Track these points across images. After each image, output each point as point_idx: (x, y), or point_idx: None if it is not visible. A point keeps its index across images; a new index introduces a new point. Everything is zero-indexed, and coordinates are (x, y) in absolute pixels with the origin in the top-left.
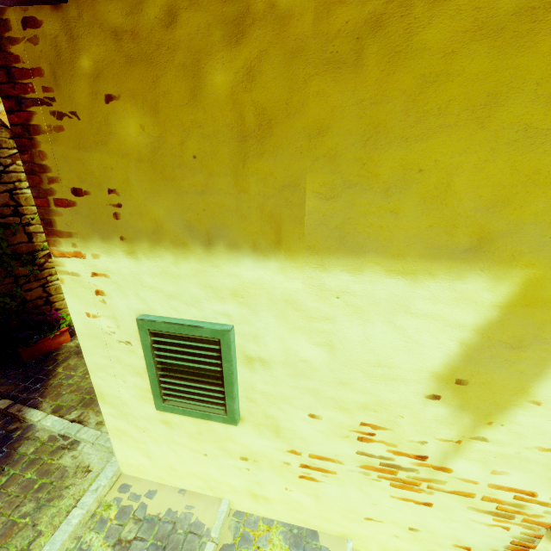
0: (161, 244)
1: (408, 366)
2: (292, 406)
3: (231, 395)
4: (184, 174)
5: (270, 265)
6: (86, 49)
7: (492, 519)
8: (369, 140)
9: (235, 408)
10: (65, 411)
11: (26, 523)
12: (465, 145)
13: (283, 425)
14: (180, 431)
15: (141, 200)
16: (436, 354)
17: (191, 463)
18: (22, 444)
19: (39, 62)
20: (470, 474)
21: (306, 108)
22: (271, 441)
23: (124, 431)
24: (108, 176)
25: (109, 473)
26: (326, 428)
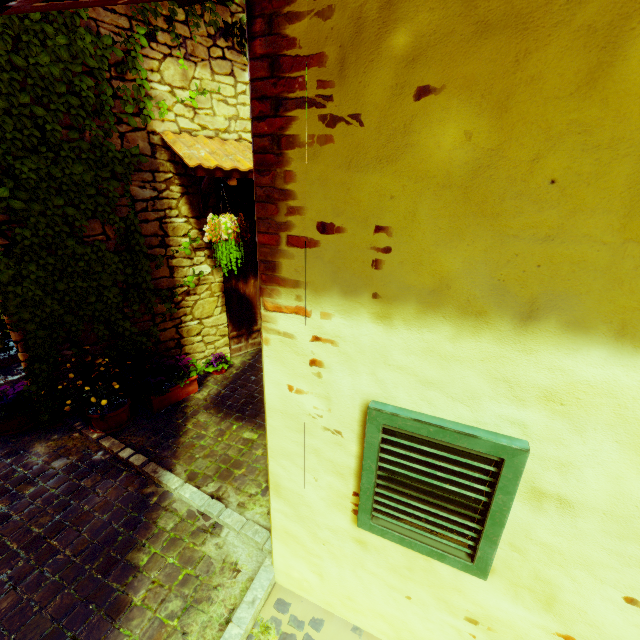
0: (438, 310)
1: None
2: (594, 577)
3: (492, 539)
4: (521, 208)
5: None
6: (408, 18)
7: None
8: None
9: (492, 557)
10: (201, 481)
11: (174, 627)
12: None
13: (565, 598)
14: (378, 558)
15: (426, 244)
16: None
17: (381, 601)
18: (160, 515)
19: (323, 45)
20: None
21: None
22: (532, 612)
23: (295, 536)
24: (381, 207)
25: (265, 582)
26: None
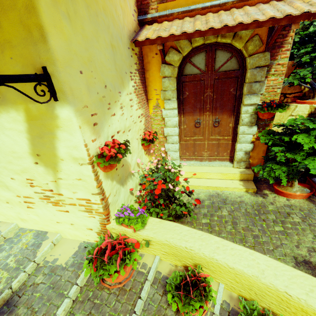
0: None
1: (21, 151)
2: (4, 175)
3: None
4: None
5: None
6: None
7: (88, 214)
8: None
9: None
10: None
11: None
12: None
13: (7, 185)
14: None
15: None
16: (24, 144)
17: None
18: None
19: None
20: (68, 195)
21: None
22: (9, 192)
23: None
24: None
25: None
26: (19, 183)
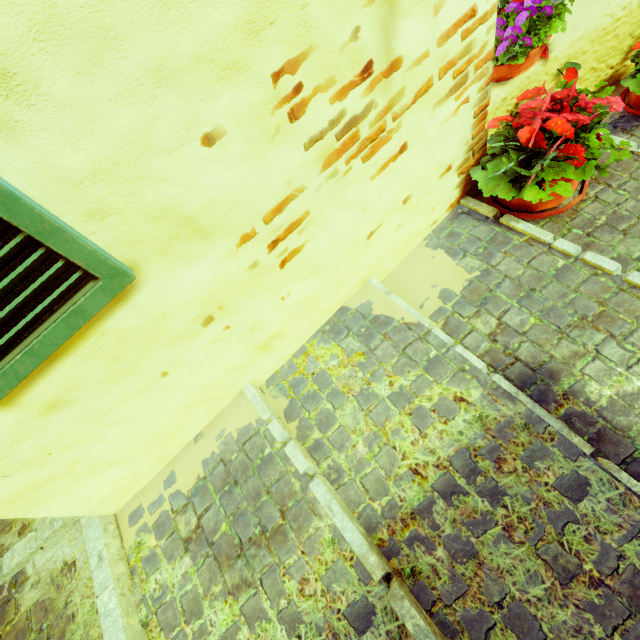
0: None
1: None
2: (166, 153)
3: (47, 230)
4: None
5: None
6: None
7: (455, 101)
8: None
9: (90, 249)
10: None
11: None
12: None
13: (193, 209)
14: (90, 392)
15: None
16: None
17: (165, 404)
18: None
19: None
20: (418, 44)
21: None
22: (207, 255)
23: (26, 490)
24: None
25: (96, 533)
26: (244, 144)
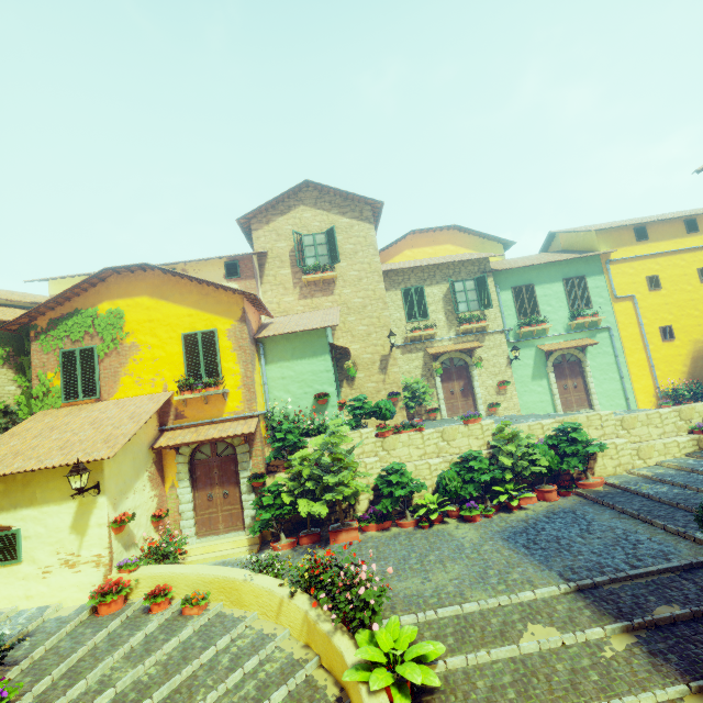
0: (4, 511)
1: (64, 526)
2: (38, 550)
3: (19, 551)
4: (11, 494)
5: (31, 510)
6: None
7: (97, 569)
8: (48, 482)
9: (20, 555)
10: None
11: None
12: (63, 481)
13: (36, 558)
14: (2, 576)
15: (0, 501)
16: (69, 521)
17: (4, 591)
18: None
19: None
20: (86, 554)
21: (36, 479)
22: (33, 566)
23: None
24: None
25: None
26: (48, 554)
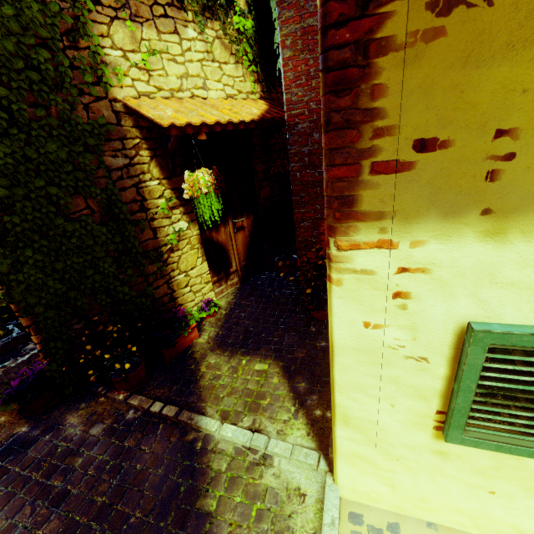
0: None
1: None
2: None
3: None
4: None
5: None
6: None
7: None
8: None
9: None
10: (234, 418)
11: None
12: None
13: None
14: (460, 464)
15: None
16: None
17: (459, 498)
18: (211, 458)
19: None
20: None
21: None
22: None
23: (364, 457)
24: (508, 106)
25: (335, 501)
26: None
